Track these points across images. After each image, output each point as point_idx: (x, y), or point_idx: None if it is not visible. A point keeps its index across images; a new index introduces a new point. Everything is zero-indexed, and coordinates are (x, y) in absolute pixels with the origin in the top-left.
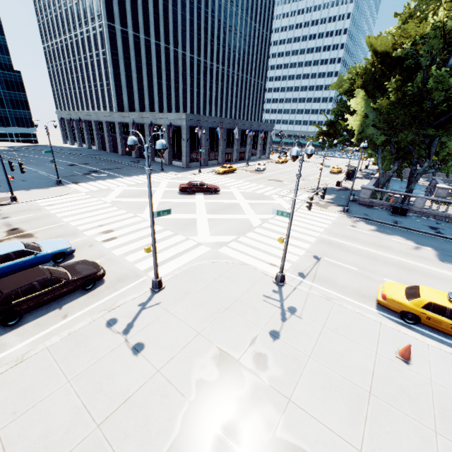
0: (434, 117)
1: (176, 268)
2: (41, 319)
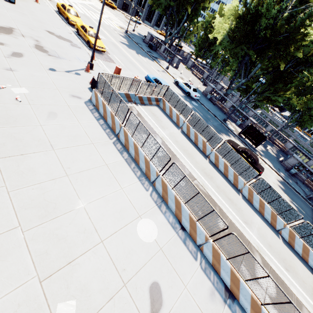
0: None
1: None
2: None
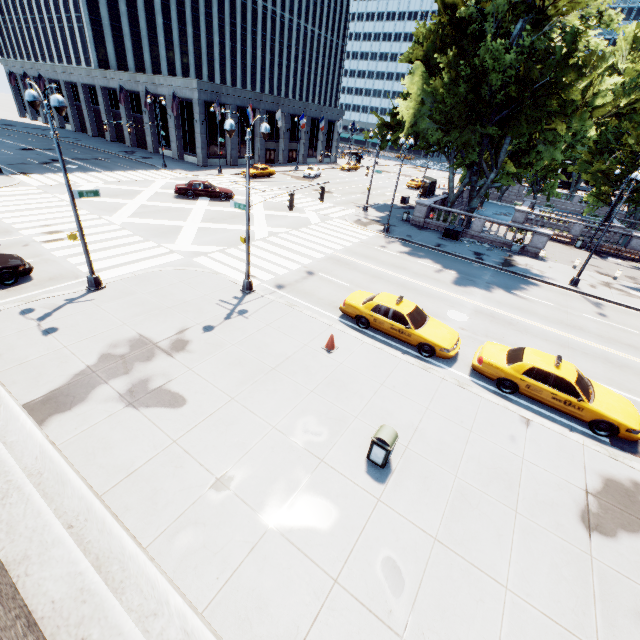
0: (496, 110)
1: (130, 273)
2: None
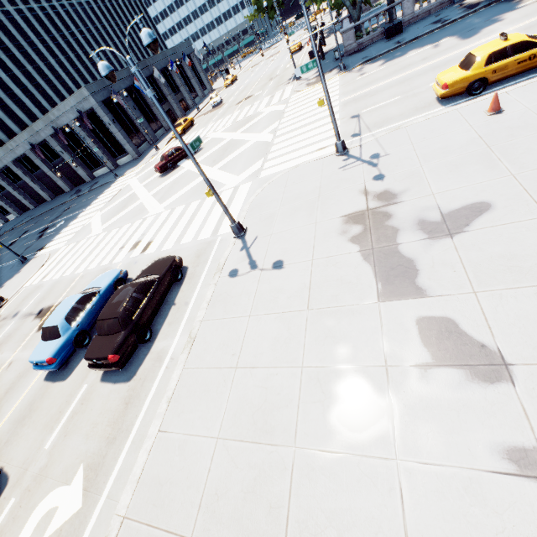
0: None
1: (239, 213)
2: (168, 320)
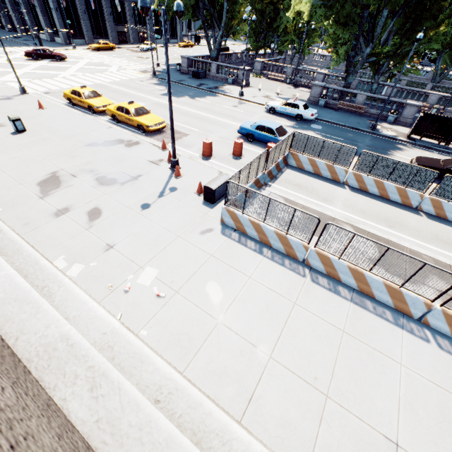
0: None
1: None
2: None
